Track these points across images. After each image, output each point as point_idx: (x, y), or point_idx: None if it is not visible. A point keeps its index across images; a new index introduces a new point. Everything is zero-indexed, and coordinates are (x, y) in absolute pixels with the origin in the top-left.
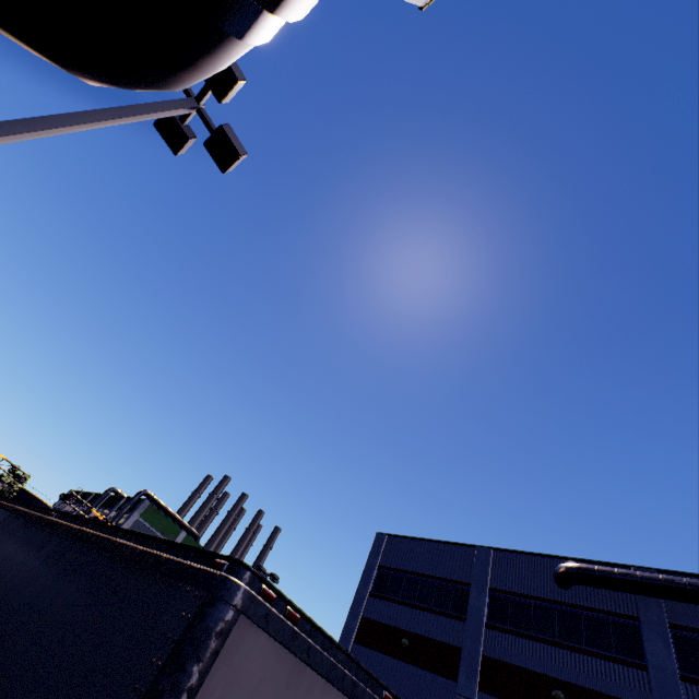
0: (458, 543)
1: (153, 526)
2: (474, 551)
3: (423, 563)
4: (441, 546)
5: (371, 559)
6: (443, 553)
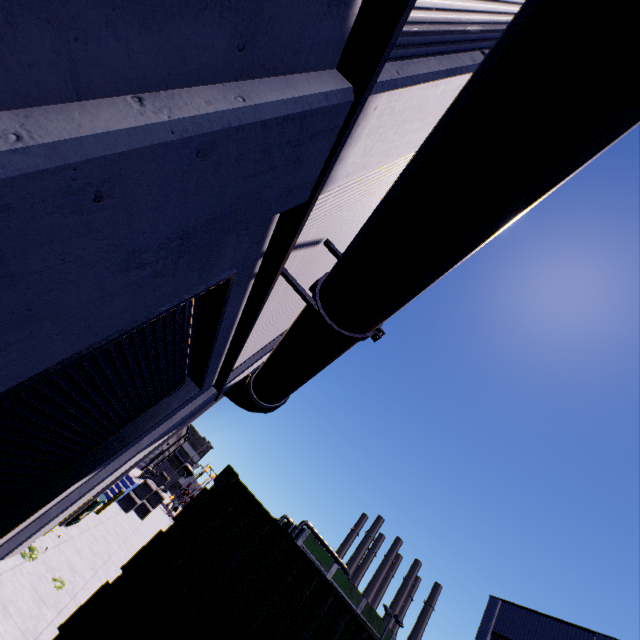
0: (573, 624)
1: (312, 554)
2: (593, 637)
3: (536, 638)
4: (556, 624)
5: (484, 622)
6: (558, 632)
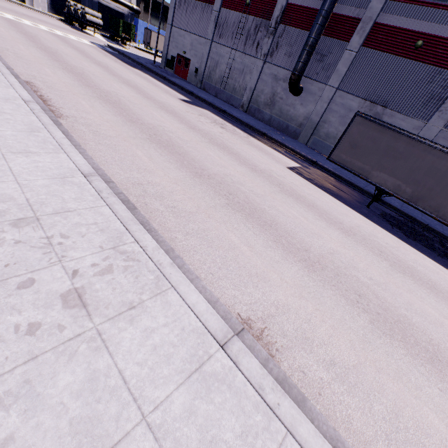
0: None
1: None
2: None
3: None
4: None
5: None
6: None
